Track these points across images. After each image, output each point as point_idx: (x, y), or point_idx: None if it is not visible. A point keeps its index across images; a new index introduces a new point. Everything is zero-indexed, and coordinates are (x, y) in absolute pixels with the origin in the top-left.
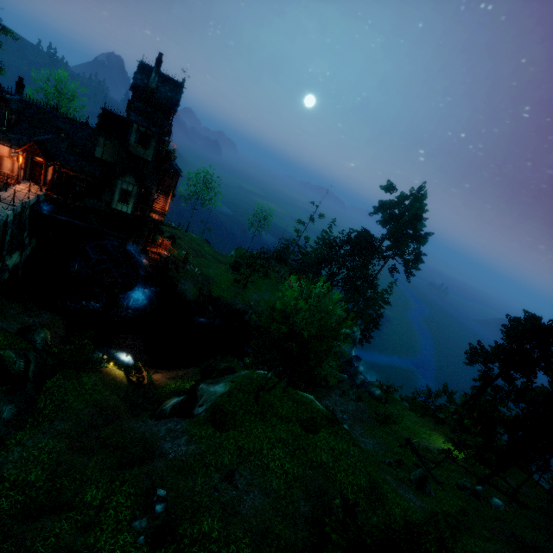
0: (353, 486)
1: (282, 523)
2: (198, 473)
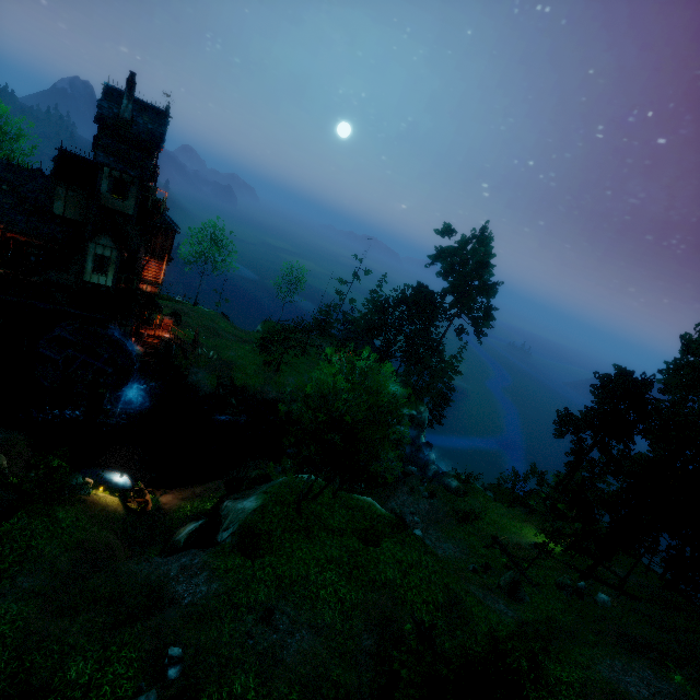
0: (429, 605)
1: (341, 665)
2: (224, 618)
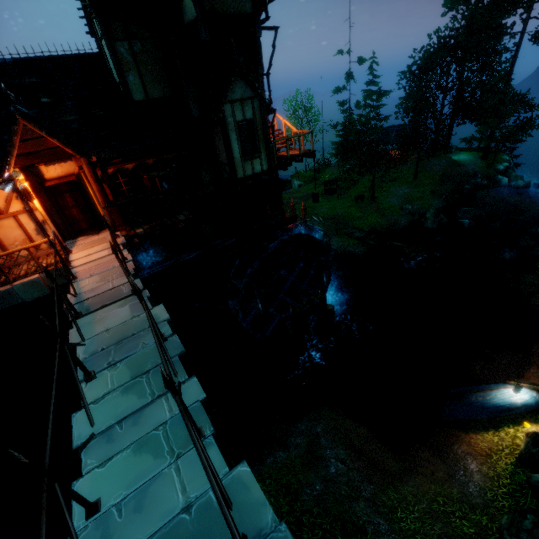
0: None
1: None
2: None
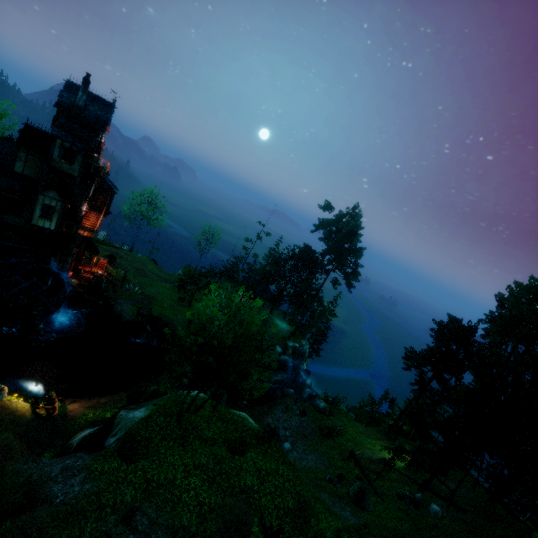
0: (279, 511)
1: None
2: (89, 517)
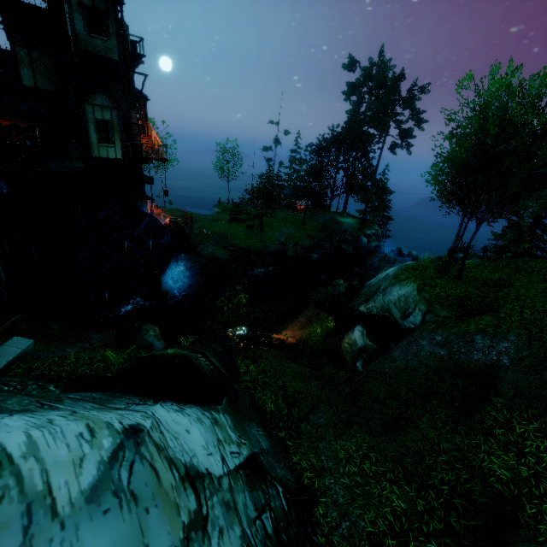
0: None
1: None
2: None
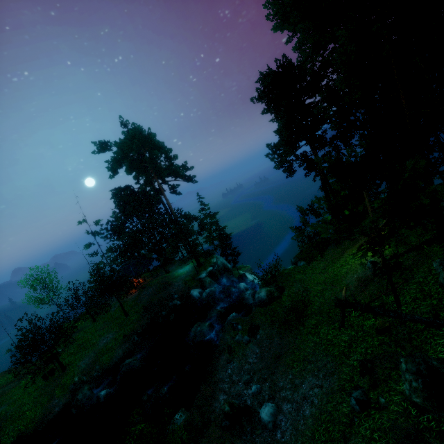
0: None
1: None
2: None
